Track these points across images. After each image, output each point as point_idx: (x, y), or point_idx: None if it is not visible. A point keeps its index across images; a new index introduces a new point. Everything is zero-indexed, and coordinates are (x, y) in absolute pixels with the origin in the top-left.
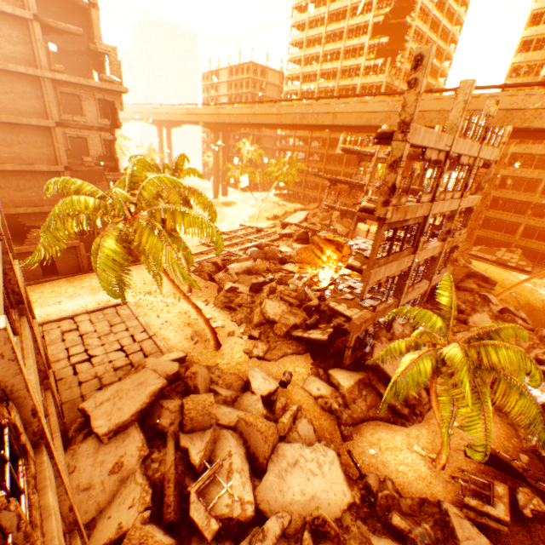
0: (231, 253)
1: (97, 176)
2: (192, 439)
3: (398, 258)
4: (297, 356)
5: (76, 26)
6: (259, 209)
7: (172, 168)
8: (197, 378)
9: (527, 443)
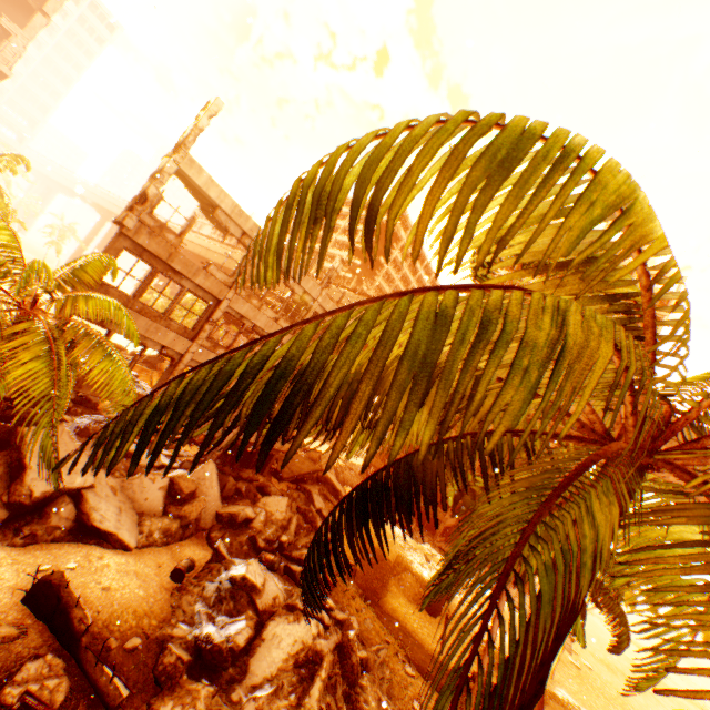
0: None
1: None
2: None
3: (159, 322)
4: None
5: (20, 23)
6: None
7: None
8: None
9: (167, 628)
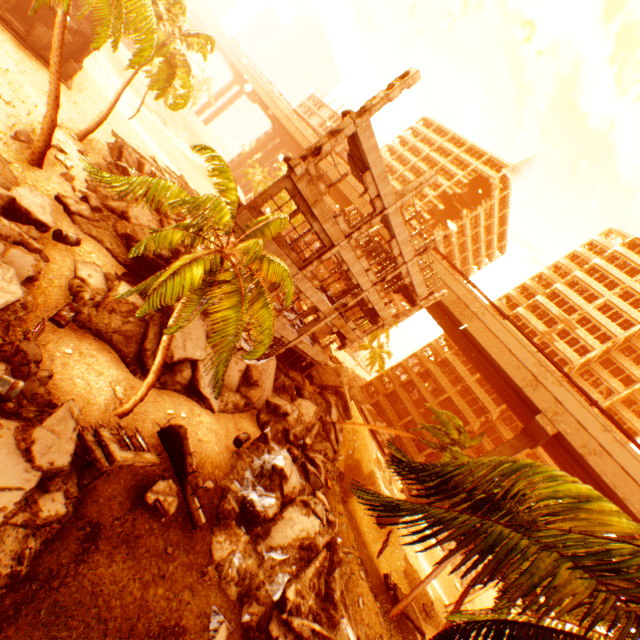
0: None
1: None
2: None
3: (284, 250)
4: (111, 257)
5: None
6: None
7: (190, 32)
8: None
9: (228, 482)
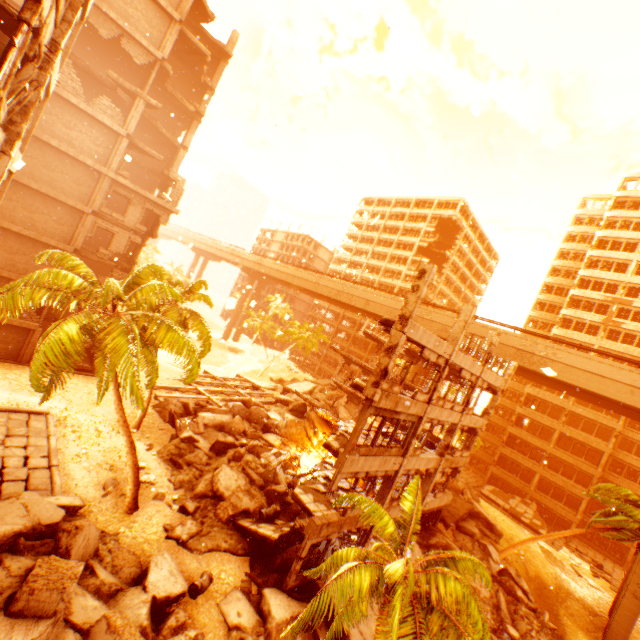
0: (211, 399)
1: (105, 271)
2: (12, 628)
3: (384, 454)
4: (232, 555)
5: (161, 154)
6: (266, 365)
7: (186, 288)
8: (77, 536)
9: None
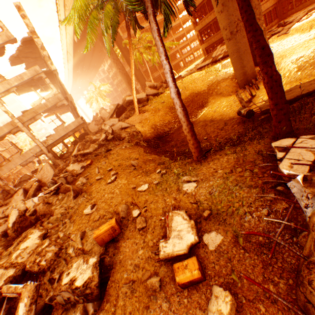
0: None
1: None
2: None
3: None
4: None
5: None
6: None
7: None
8: None
9: None
